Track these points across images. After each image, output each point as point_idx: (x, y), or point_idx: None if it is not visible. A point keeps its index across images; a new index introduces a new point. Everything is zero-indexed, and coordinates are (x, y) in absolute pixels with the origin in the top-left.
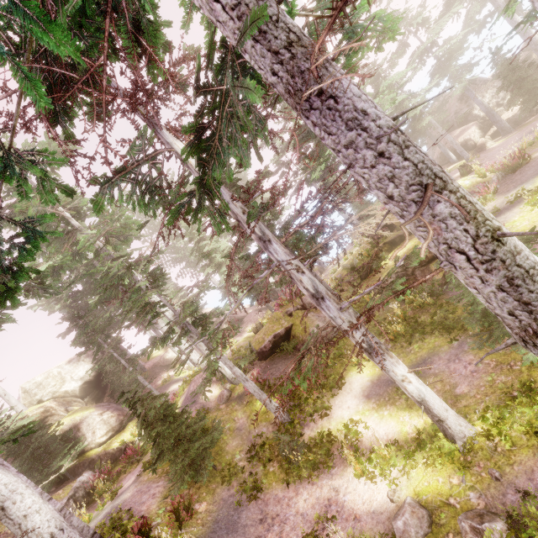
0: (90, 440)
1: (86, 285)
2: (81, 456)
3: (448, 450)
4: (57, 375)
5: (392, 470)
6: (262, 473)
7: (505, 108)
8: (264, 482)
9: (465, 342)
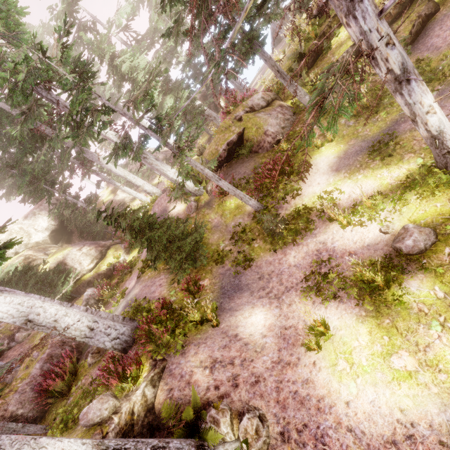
0: (79, 269)
1: None
2: (78, 281)
3: (447, 180)
4: (20, 230)
5: (378, 214)
6: (249, 250)
7: None
8: (252, 255)
9: (447, 89)
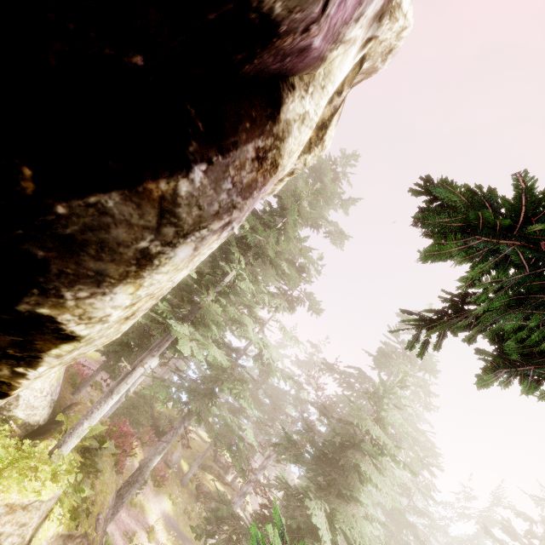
0: None
1: None
2: None
3: None
4: None
5: None
6: None
7: (276, 492)
8: None
9: None
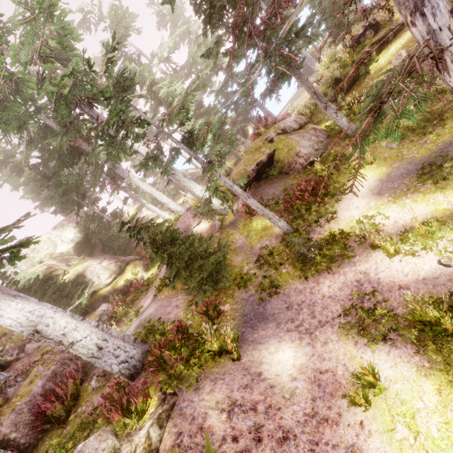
0: (97, 282)
1: (43, 152)
2: (94, 295)
3: None
4: (48, 240)
5: (435, 243)
6: (275, 275)
7: None
8: (279, 281)
9: None
